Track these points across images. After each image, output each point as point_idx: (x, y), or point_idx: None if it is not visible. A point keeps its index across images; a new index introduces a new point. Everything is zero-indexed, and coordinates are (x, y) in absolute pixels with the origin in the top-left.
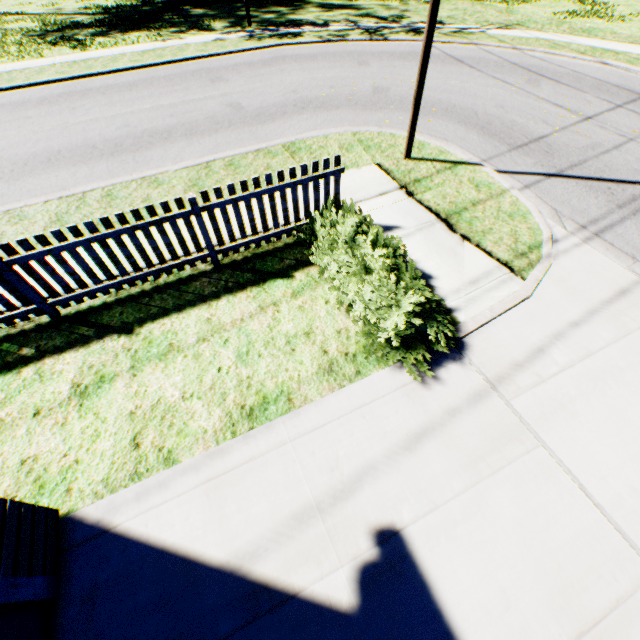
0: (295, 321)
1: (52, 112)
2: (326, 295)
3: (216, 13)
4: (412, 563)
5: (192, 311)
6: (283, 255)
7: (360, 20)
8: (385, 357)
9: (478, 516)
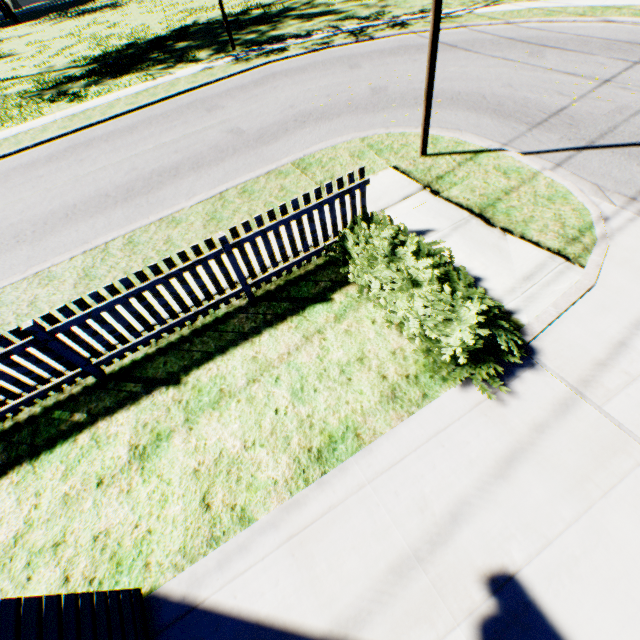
0: (344, 347)
1: (61, 167)
2: (371, 314)
3: (199, 43)
4: (538, 613)
5: (235, 351)
6: (316, 278)
7: (342, 24)
8: (451, 375)
9: (600, 548)
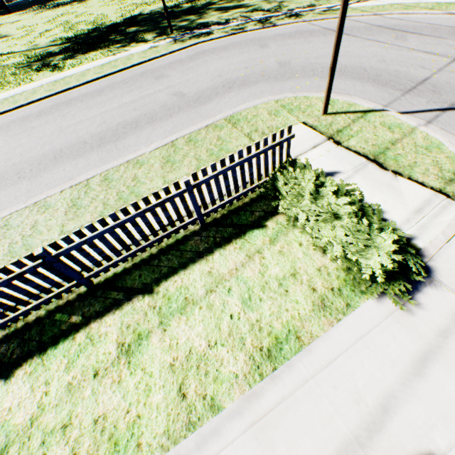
0: (280, 265)
1: (49, 121)
2: (297, 238)
3: (145, 28)
4: None
5: (194, 267)
6: (252, 208)
7: (251, 14)
8: (368, 289)
9: None
